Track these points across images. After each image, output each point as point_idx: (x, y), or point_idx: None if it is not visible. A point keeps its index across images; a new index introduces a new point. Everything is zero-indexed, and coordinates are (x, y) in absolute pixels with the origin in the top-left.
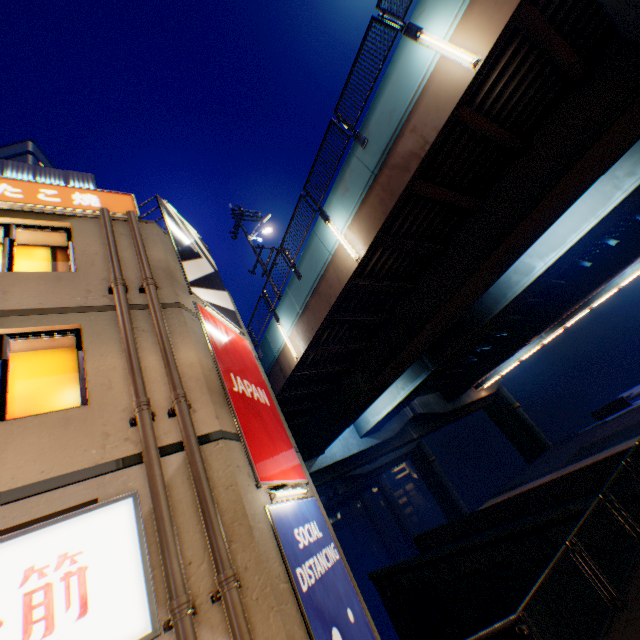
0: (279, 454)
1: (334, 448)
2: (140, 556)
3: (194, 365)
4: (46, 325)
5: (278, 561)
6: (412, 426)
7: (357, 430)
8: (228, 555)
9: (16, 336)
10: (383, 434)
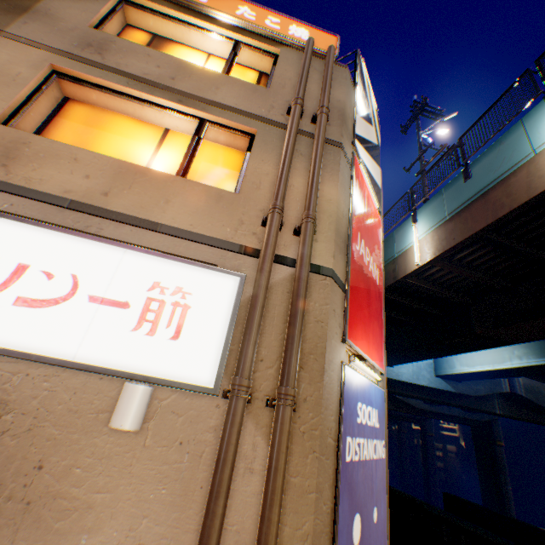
0: (369, 330)
1: (403, 368)
2: (227, 326)
3: (331, 202)
4: (233, 122)
5: (333, 417)
6: (499, 400)
7: (434, 367)
8: (295, 376)
9: (212, 124)
10: (461, 387)
